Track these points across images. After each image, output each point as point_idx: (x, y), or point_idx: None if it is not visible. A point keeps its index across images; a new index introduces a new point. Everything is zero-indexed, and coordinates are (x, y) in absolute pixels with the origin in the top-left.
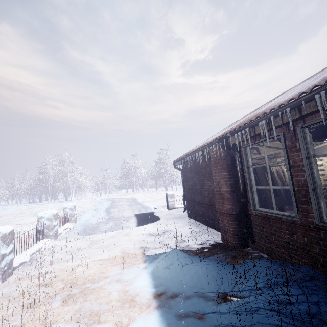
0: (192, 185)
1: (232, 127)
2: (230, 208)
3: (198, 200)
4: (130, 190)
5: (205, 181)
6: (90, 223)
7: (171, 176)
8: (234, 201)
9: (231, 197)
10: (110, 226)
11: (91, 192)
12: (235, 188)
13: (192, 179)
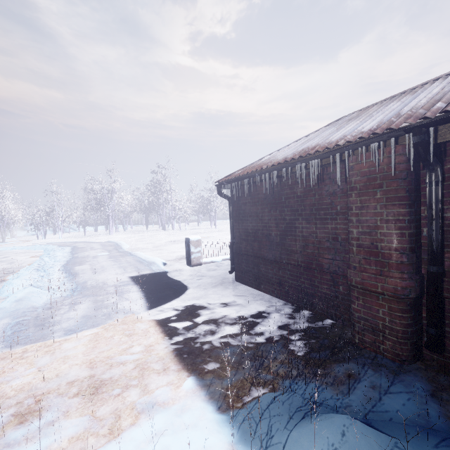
0: (256, 228)
1: (423, 107)
2: (406, 285)
3: (272, 255)
4: (101, 229)
5: (298, 223)
6: (31, 307)
7: (172, 209)
8: (412, 270)
9: (409, 262)
10: (84, 311)
11: (24, 231)
12: (416, 243)
13: (260, 216)
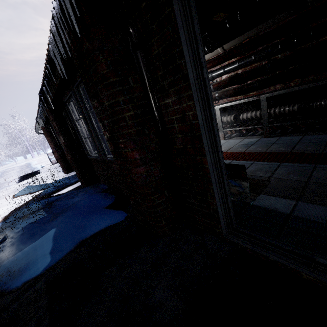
0: None
1: None
2: (57, 156)
3: None
4: (31, 156)
5: None
6: None
7: None
8: (58, 152)
9: (56, 150)
10: None
11: None
12: (57, 145)
13: None
